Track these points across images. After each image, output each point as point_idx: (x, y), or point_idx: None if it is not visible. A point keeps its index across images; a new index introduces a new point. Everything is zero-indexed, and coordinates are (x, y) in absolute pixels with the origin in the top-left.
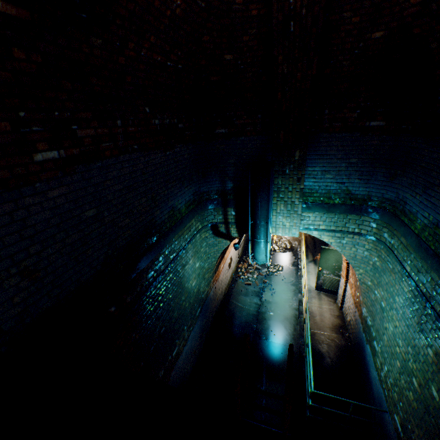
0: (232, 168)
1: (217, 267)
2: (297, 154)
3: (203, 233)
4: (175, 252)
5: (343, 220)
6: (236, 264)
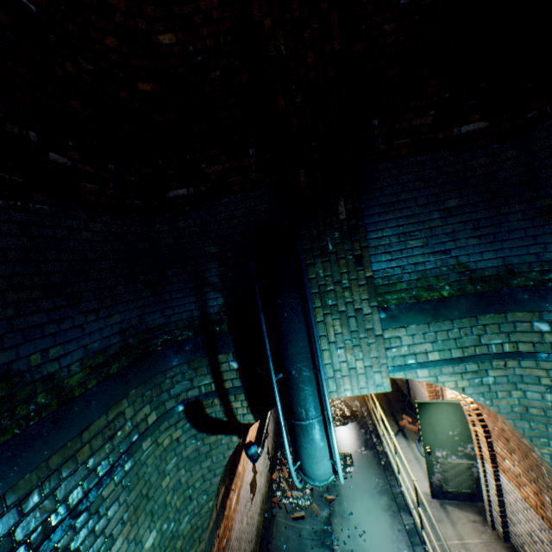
0: (216, 265)
1: (222, 510)
2: (341, 208)
3: (164, 432)
4: (18, 551)
5: (471, 330)
6: (268, 474)
